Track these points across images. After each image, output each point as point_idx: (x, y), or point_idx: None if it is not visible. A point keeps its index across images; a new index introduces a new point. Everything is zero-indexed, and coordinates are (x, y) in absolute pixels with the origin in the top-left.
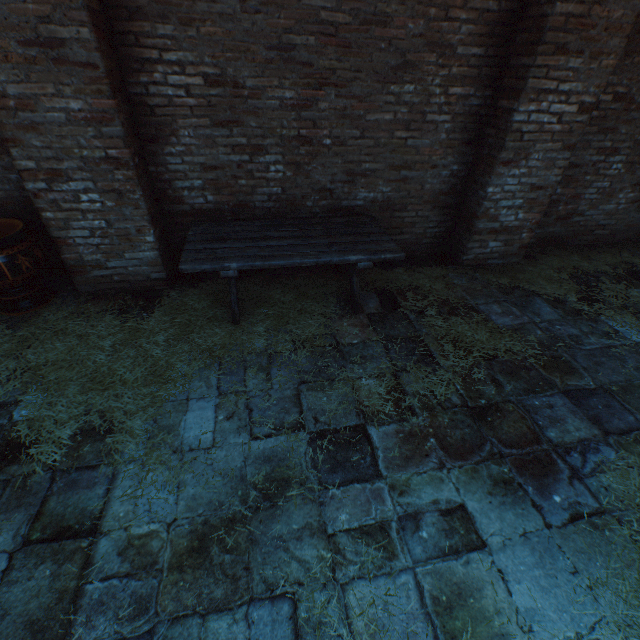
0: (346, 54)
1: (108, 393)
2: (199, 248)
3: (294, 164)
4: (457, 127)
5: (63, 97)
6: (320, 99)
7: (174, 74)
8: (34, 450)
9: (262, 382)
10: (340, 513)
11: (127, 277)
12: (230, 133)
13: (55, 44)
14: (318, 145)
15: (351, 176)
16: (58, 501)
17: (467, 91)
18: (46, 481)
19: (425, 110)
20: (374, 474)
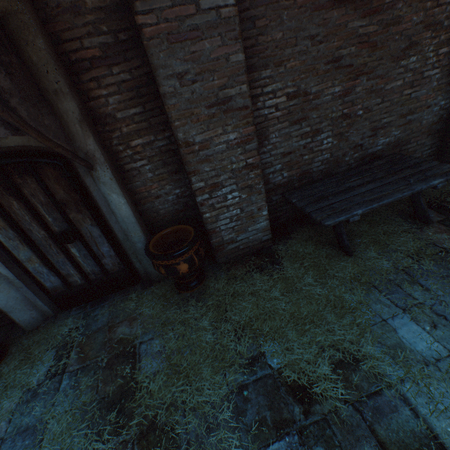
0: (373, 51)
1: (319, 330)
2: (316, 208)
3: (338, 134)
4: (443, 75)
5: (226, 134)
6: (356, 86)
7: (269, 100)
8: (317, 389)
9: (424, 292)
10: None
11: (247, 244)
12: (300, 127)
13: (226, 101)
14: (354, 117)
15: (374, 131)
16: (383, 429)
17: (449, 48)
18: (354, 413)
19: (422, 70)
20: None
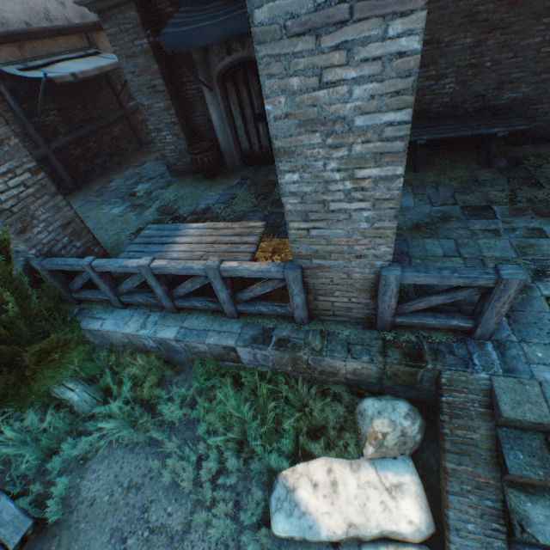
0: (512, 8)
1: None
2: None
3: (461, 82)
4: None
5: None
6: (488, 39)
7: None
8: None
9: (433, 192)
10: (475, 226)
11: None
12: (427, 70)
13: None
14: (480, 68)
15: (500, 84)
16: None
17: None
18: None
19: None
20: (493, 218)
